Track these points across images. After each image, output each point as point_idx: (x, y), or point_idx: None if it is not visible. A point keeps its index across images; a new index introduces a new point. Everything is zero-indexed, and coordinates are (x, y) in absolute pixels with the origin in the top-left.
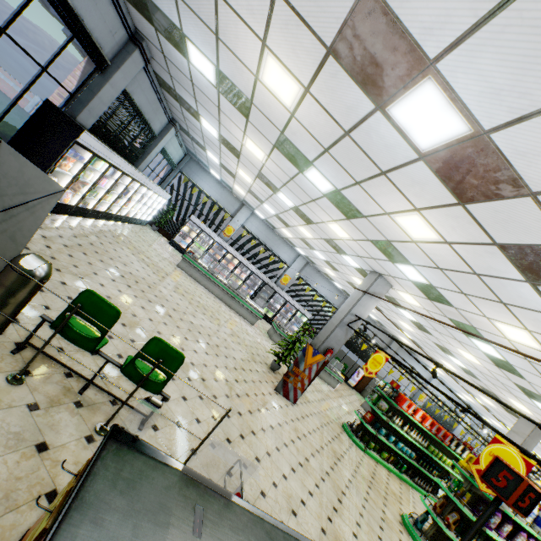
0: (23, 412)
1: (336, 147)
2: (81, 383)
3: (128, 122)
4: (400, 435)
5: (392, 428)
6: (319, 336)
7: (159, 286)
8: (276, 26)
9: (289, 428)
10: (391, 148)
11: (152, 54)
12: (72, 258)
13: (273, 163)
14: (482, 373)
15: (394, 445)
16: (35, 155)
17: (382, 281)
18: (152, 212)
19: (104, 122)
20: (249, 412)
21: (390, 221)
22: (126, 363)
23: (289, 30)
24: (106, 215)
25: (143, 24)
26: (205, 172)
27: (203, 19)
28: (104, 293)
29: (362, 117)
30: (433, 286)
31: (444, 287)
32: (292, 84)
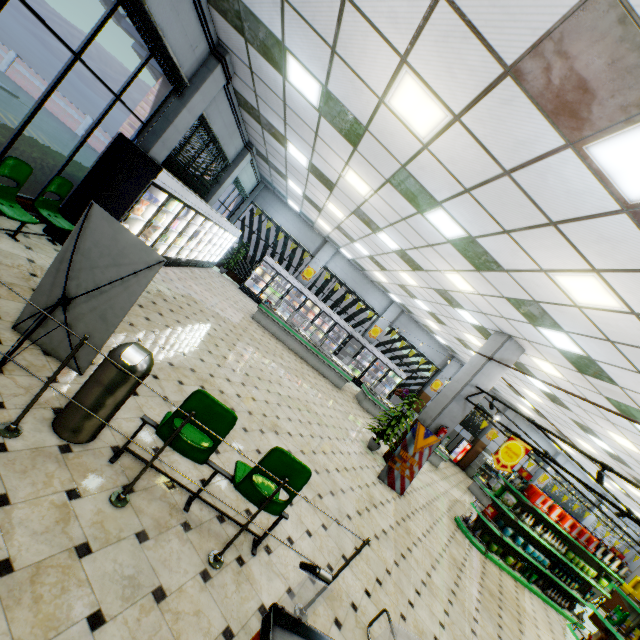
0: (133, 545)
1: (483, 188)
2: (184, 495)
3: (202, 150)
4: (528, 536)
5: (519, 526)
6: (428, 411)
7: (239, 347)
8: (429, 38)
9: (402, 532)
10: (576, 195)
11: (235, 69)
12: (149, 322)
13: (380, 200)
14: (638, 462)
15: (522, 549)
16: (108, 200)
17: (512, 345)
18: (221, 252)
19: (176, 152)
20: (358, 514)
21: (545, 279)
22: (237, 474)
23: (448, 44)
24: (174, 260)
25: (229, 34)
26: (281, 203)
27: (317, 29)
28: (187, 366)
29: (538, 155)
30: (591, 359)
31: (609, 362)
32: (434, 110)
